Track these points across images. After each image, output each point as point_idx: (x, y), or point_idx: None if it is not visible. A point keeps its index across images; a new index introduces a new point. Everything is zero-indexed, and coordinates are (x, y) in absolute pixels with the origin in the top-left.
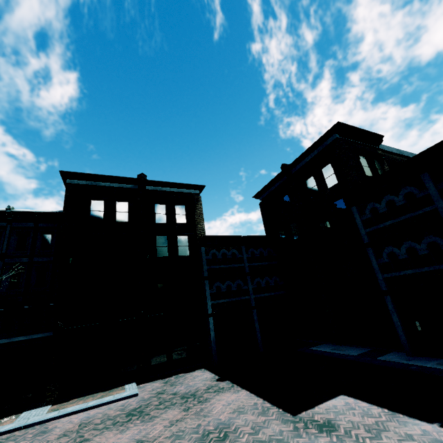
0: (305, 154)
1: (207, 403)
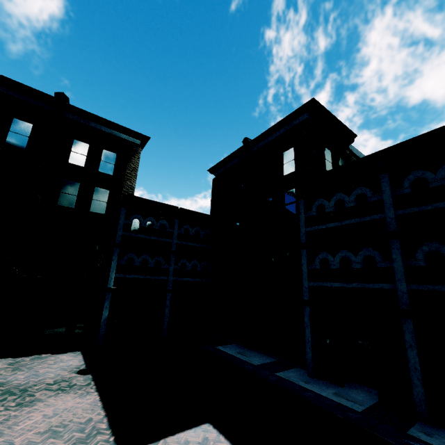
0: (271, 131)
1: (26, 409)
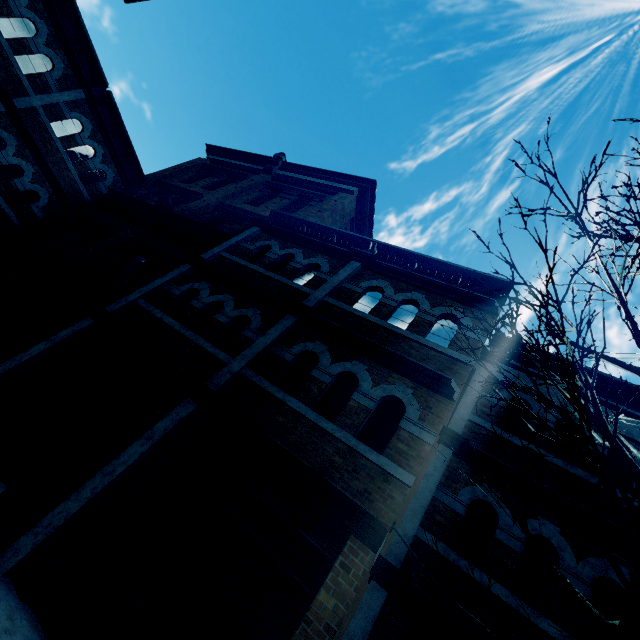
0: (312, 172)
1: None
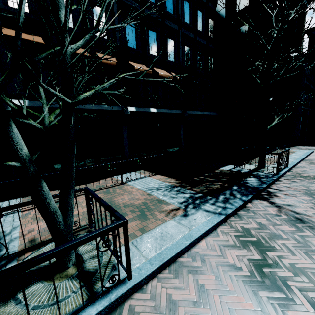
0: None
1: None
